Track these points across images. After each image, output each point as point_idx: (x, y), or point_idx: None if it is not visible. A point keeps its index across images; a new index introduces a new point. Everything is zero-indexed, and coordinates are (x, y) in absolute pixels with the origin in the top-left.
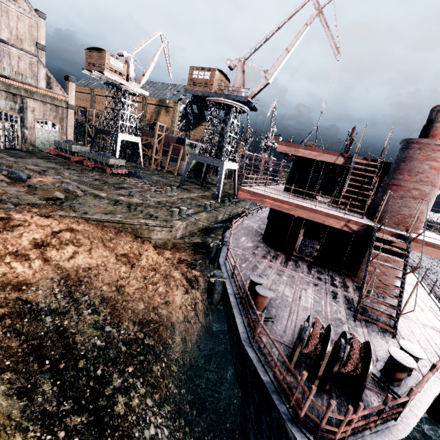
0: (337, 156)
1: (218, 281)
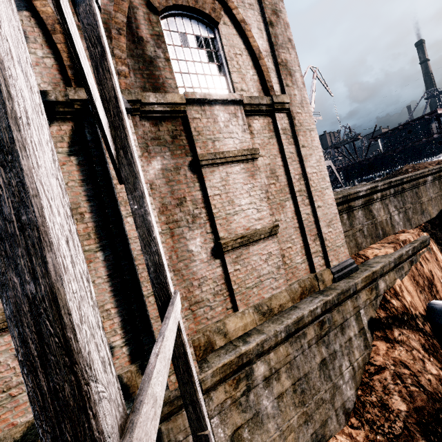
0: None
1: None
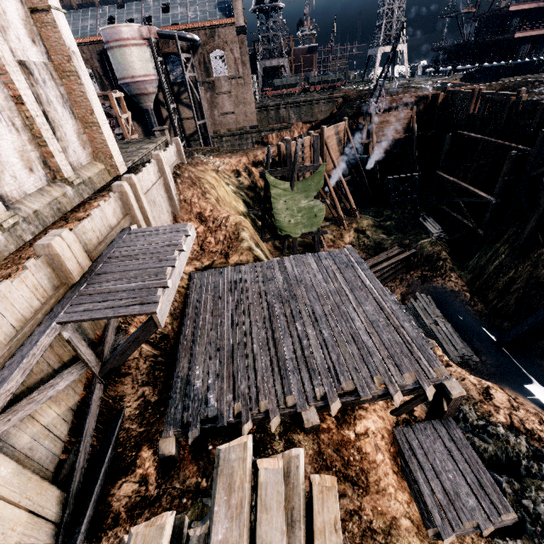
0: (536, 3)
1: (543, 59)
